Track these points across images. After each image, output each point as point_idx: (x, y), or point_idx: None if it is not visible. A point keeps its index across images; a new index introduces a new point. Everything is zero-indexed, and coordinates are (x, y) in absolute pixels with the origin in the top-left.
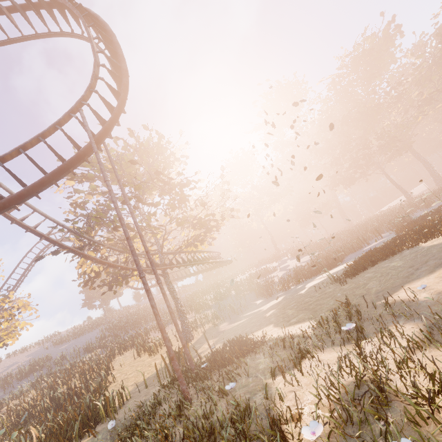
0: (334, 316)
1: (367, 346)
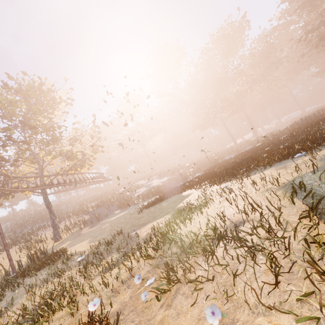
0: (109, 240)
1: (92, 267)
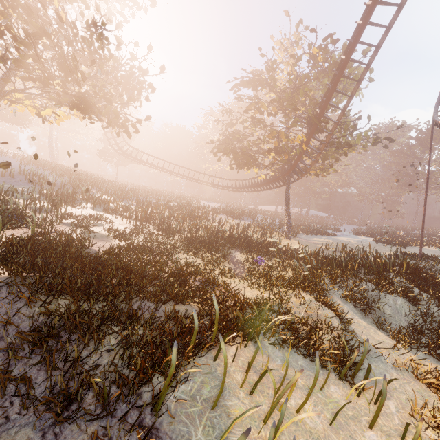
0: None
1: None
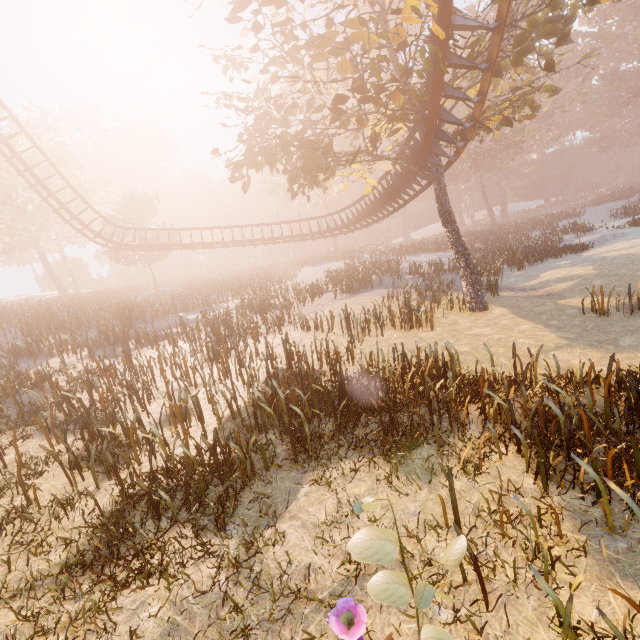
0: None
1: None
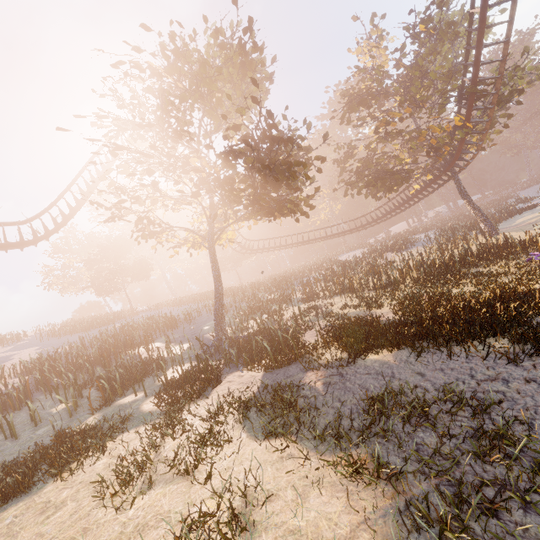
0: None
1: None
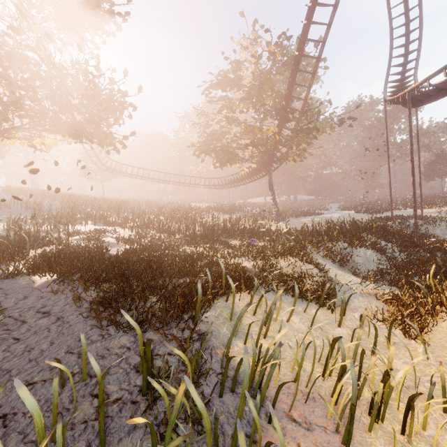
0: None
1: None
